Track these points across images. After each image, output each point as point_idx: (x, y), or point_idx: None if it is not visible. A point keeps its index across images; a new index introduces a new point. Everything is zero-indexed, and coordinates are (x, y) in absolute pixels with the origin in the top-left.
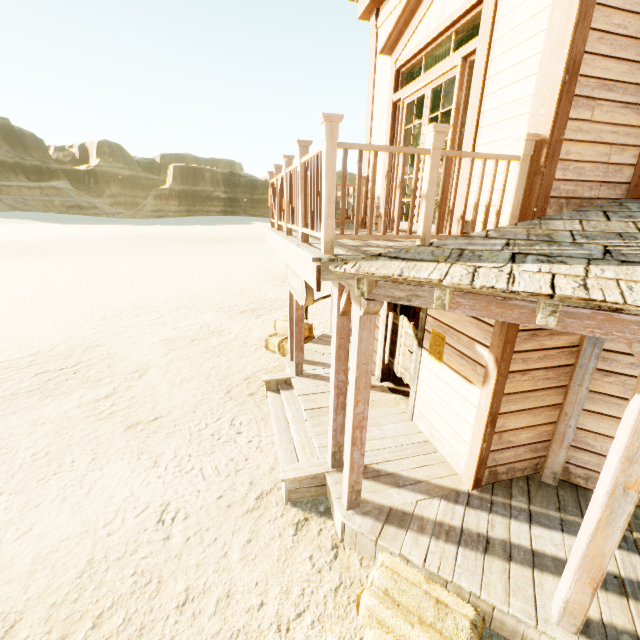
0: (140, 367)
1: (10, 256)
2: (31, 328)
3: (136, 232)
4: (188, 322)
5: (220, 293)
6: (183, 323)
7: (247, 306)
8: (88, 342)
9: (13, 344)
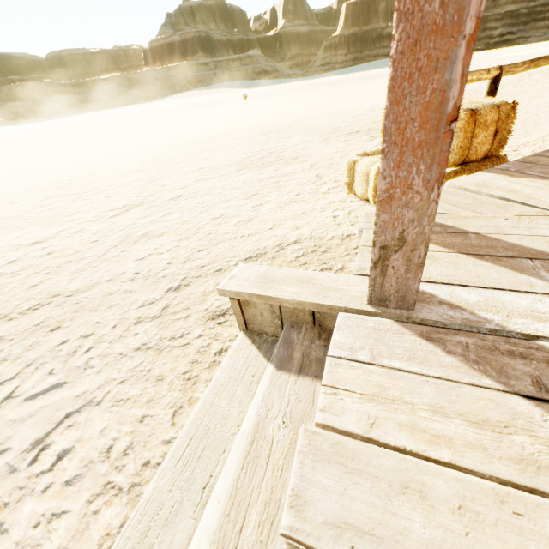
0: (132, 202)
1: (192, 109)
2: (121, 154)
3: (298, 84)
4: (261, 147)
5: (335, 115)
6: (254, 148)
7: (364, 126)
8: (137, 167)
9: (88, 167)
